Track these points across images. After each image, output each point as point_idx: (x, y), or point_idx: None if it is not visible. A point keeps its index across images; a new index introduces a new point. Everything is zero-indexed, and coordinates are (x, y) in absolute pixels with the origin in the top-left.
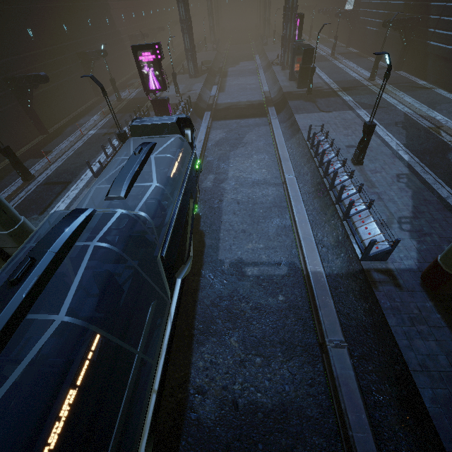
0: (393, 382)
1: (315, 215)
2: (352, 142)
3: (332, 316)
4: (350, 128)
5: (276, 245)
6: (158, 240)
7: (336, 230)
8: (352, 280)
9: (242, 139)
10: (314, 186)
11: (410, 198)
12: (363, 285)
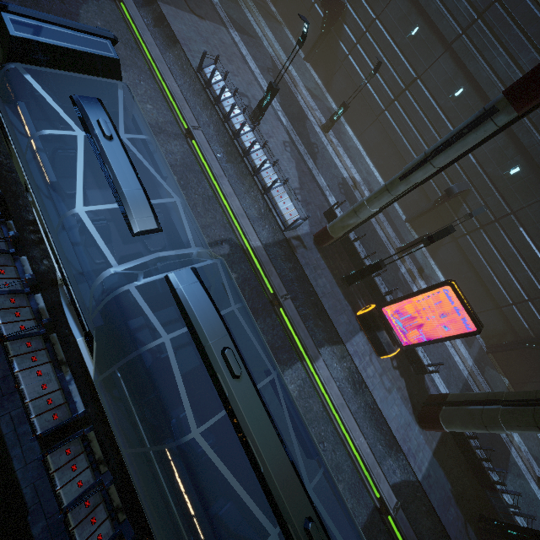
0: (311, 307)
1: (233, 183)
2: (241, 87)
3: (278, 280)
4: (234, 63)
5: (210, 222)
6: (213, 272)
7: (258, 203)
8: (278, 248)
9: (77, 19)
10: (223, 147)
11: (296, 169)
12: (287, 251)
